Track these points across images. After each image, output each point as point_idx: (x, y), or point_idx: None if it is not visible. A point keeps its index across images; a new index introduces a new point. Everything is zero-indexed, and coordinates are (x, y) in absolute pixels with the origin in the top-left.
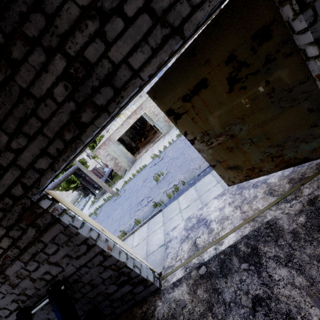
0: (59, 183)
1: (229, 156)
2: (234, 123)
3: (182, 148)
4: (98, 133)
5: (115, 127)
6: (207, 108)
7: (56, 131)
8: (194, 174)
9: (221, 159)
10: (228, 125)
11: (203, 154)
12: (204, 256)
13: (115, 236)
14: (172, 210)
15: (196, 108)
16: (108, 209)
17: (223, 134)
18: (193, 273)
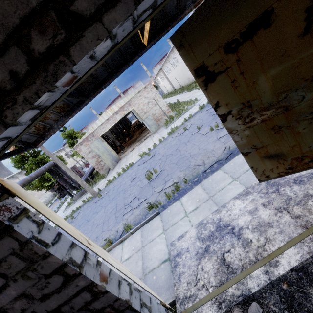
0: (30, 180)
1: (273, 139)
2: (295, 88)
3: (176, 145)
4: (92, 94)
5: (100, 122)
6: (260, 63)
7: (12, 27)
8: (198, 171)
9: (260, 144)
10: (285, 91)
11: (235, 137)
12: (249, 283)
13: (102, 249)
14: (174, 213)
15: (242, 63)
16: (87, 211)
17: (274, 105)
18: (235, 312)
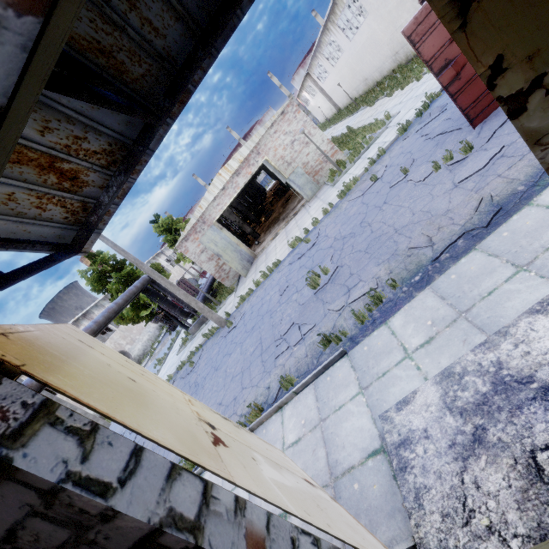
0: (117, 310)
1: None
2: None
3: (360, 213)
4: (167, 107)
5: (212, 195)
6: None
7: None
8: (419, 260)
9: None
10: None
11: (548, 154)
12: None
13: (245, 432)
14: (379, 351)
15: None
16: (213, 353)
17: None
18: None
